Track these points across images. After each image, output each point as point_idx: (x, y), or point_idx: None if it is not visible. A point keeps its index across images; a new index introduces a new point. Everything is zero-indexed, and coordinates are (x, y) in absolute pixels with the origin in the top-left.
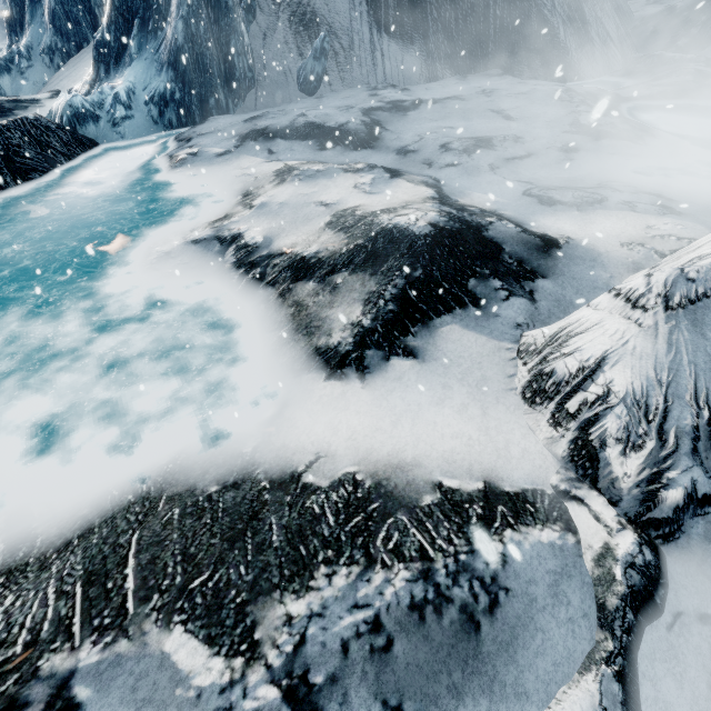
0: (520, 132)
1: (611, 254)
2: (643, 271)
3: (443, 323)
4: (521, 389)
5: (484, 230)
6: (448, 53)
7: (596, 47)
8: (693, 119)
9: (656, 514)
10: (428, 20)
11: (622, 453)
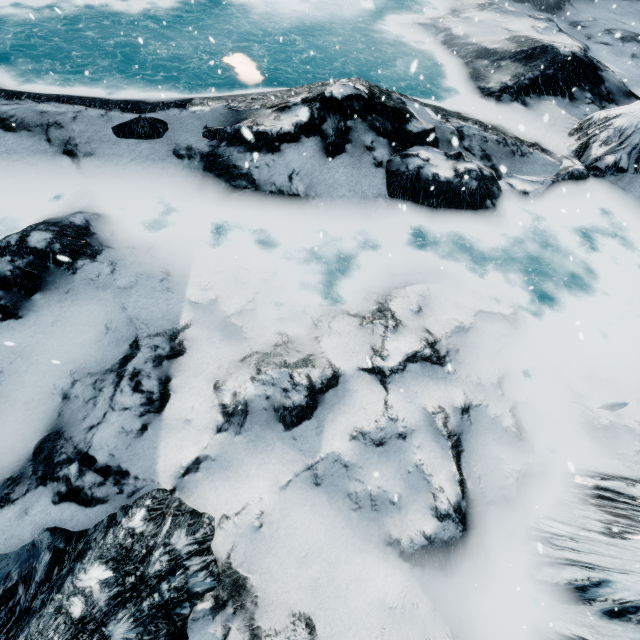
0: None
1: None
2: None
3: (548, 100)
4: (570, 131)
5: (600, 71)
6: None
7: None
8: None
9: (597, 164)
10: None
11: (599, 146)
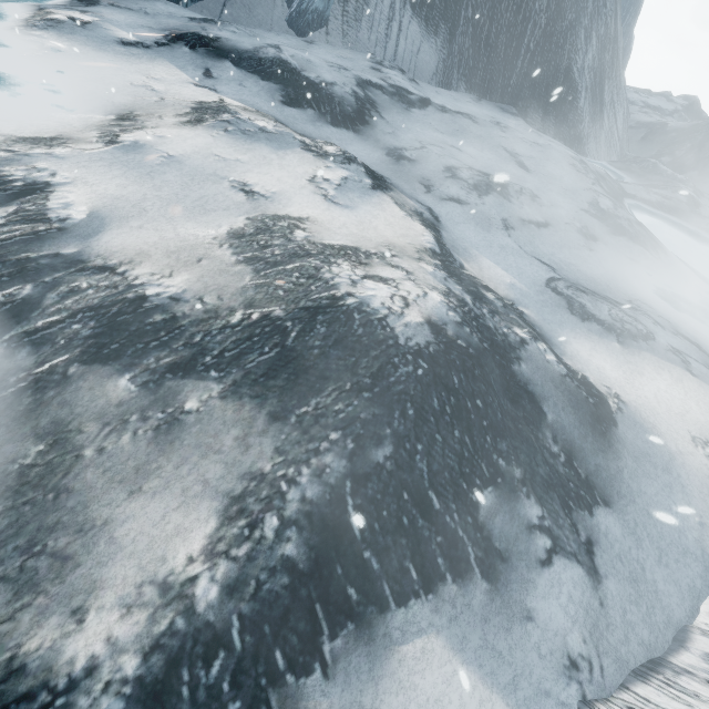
0: (536, 189)
1: (688, 462)
2: None
3: (410, 629)
4: None
5: (515, 358)
6: (469, 65)
7: (604, 129)
8: (685, 244)
9: None
10: (460, 15)
11: None
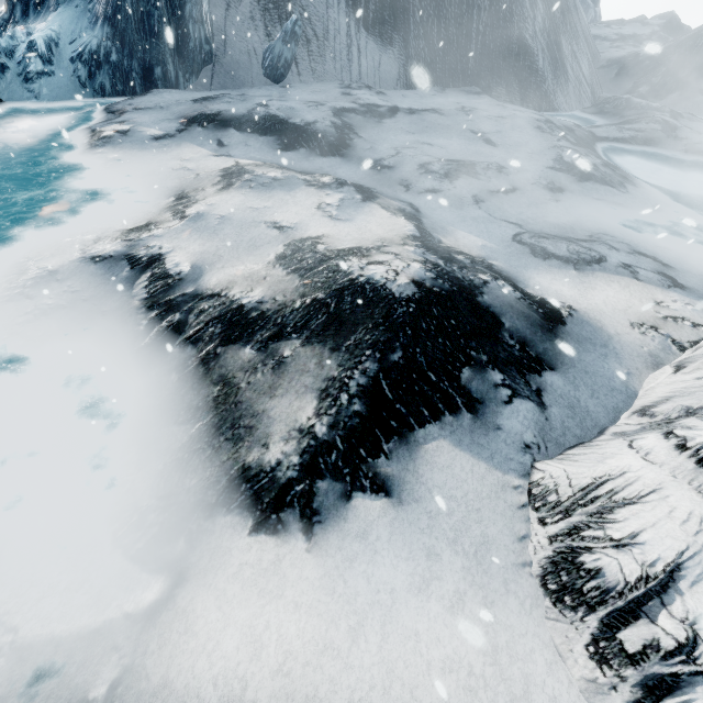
0: (503, 161)
1: (623, 339)
2: (667, 371)
3: (428, 437)
4: (540, 571)
5: (479, 293)
6: (427, 62)
7: (570, 80)
8: (663, 169)
9: None
10: (410, 22)
11: None
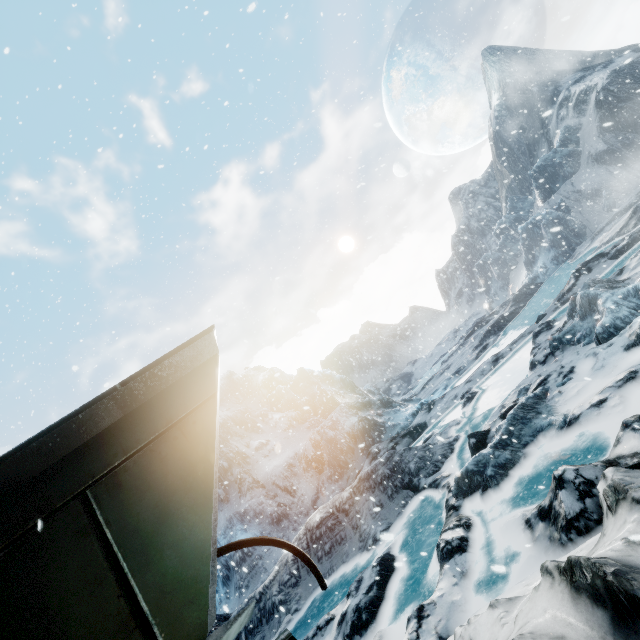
0: None
1: None
2: None
3: None
4: None
5: None
6: None
7: None
8: None
9: None
10: None
11: None
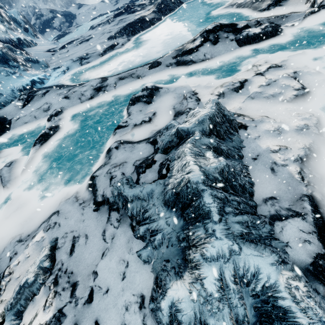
0: None
1: None
2: None
3: None
4: (305, 2)
5: None
6: None
7: None
8: None
9: (322, 4)
10: None
11: None
